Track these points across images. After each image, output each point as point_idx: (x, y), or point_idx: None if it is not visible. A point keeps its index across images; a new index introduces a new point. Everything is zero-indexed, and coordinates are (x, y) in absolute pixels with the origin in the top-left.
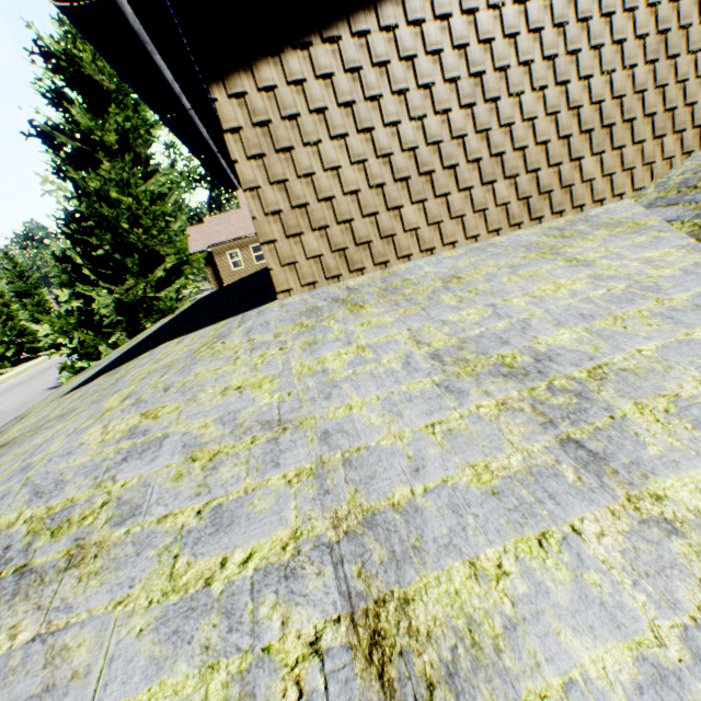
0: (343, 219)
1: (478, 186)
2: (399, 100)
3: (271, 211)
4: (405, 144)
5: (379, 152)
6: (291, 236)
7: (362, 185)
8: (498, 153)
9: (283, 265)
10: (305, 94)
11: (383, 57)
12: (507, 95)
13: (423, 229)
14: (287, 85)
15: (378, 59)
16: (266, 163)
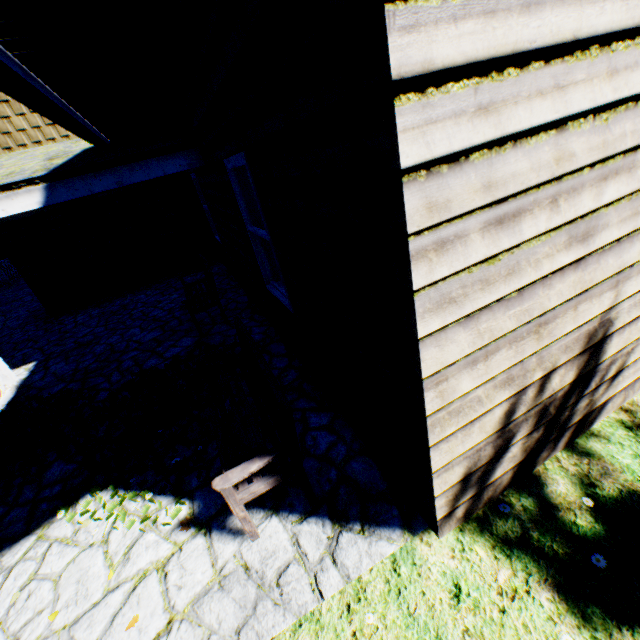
0: None
1: None
2: None
3: None
4: None
5: None
6: None
7: None
8: None
9: None
10: None
11: None
12: None
13: (31, 131)
14: None
15: None
16: None
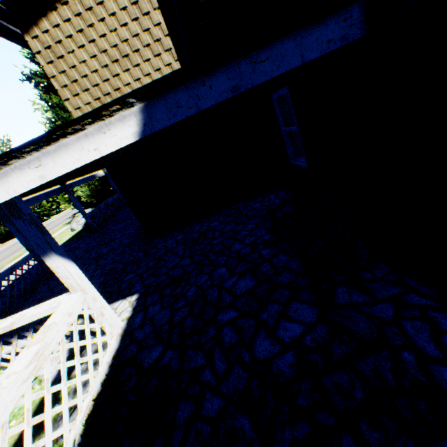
0: (95, 85)
1: (153, 58)
2: (103, 24)
3: (64, 86)
4: (112, 44)
5: (102, 51)
6: (75, 96)
7: (98, 67)
8: (158, 40)
9: (76, 110)
10: (62, 31)
11: (90, 6)
12: (154, 10)
13: (133, 84)
14: (54, 29)
15: (88, 7)
16: (56, 65)
